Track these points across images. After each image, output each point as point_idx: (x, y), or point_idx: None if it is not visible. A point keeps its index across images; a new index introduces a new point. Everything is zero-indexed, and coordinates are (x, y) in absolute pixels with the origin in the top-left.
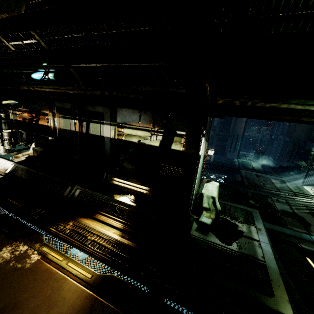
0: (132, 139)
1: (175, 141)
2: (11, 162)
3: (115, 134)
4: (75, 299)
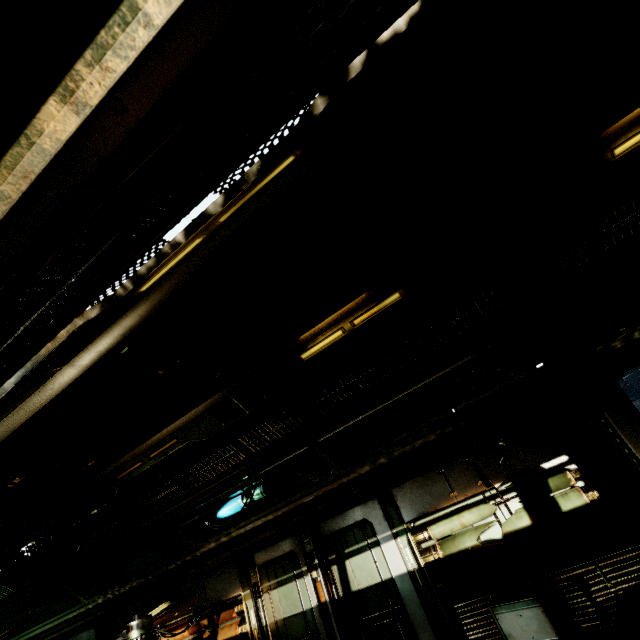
0: (461, 542)
1: (556, 489)
2: None
3: (415, 554)
4: None
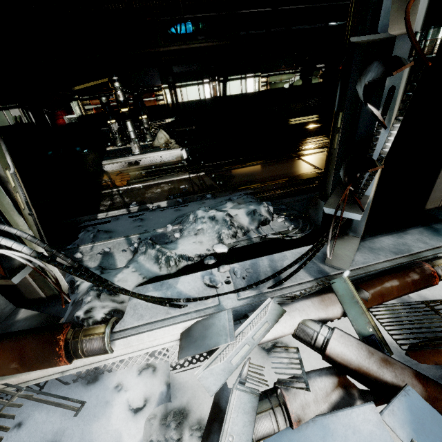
0: (278, 85)
1: (313, 76)
2: (177, 149)
3: (259, 86)
4: None
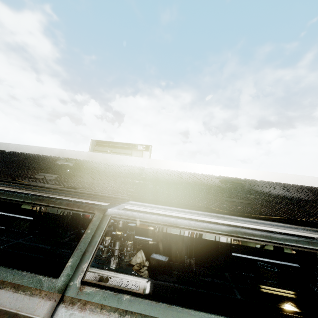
0: (249, 244)
1: None
2: (144, 279)
3: (231, 239)
4: None
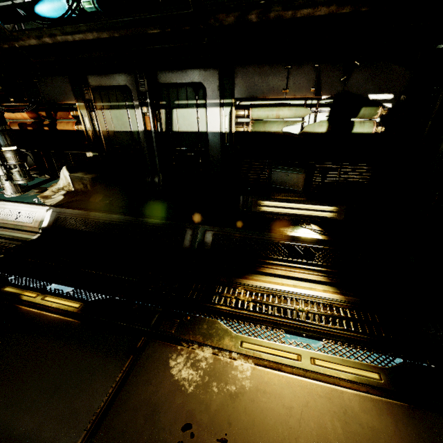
0: (269, 127)
1: (361, 117)
2: (42, 207)
3: (231, 123)
4: (395, 425)
